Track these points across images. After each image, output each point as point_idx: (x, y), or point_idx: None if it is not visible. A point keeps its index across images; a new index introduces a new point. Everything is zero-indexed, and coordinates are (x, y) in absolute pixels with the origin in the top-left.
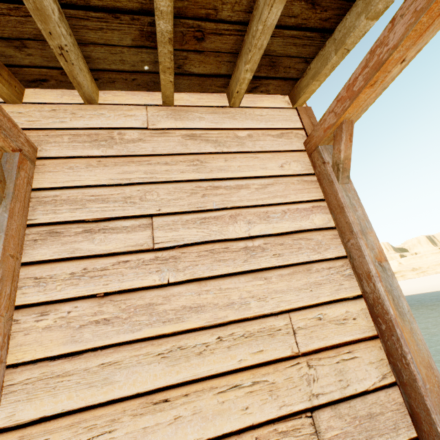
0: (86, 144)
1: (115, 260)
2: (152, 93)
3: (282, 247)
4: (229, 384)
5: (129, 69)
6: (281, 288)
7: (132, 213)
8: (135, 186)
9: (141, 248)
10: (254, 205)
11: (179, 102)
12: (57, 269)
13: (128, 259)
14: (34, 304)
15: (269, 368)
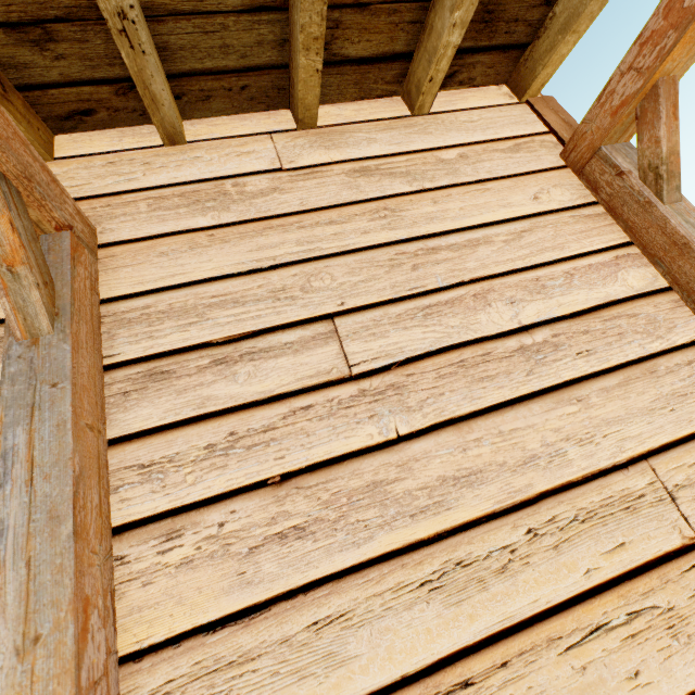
0: (180, 210)
1: (286, 407)
2: (274, 113)
3: (588, 338)
4: (582, 627)
5: (236, 64)
6: (614, 414)
7: (294, 317)
8: (287, 269)
9: (329, 378)
10: (511, 270)
11: (324, 120)
12: (178, 442)
13: (310, 402)
14: (148, 518)
15: (649, 578)
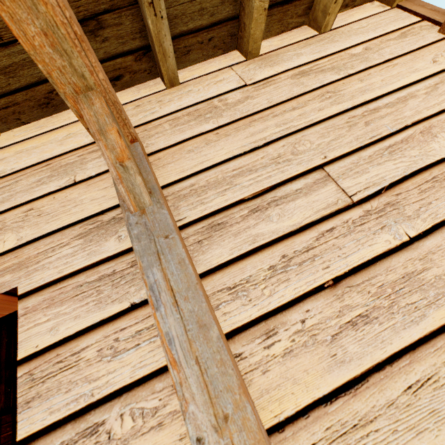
0: (190, 123)
1: (315, 232)
2: (227, 55)
3: None
4: None
5: (207, 22)
6: None
7: (294, 172)
8: (276, 143)
9: (338, 207)
10: (440, 110)
11: (261, 51)
12: (248, 268)
13: (331, 226)
14: (247, 324)
15: None
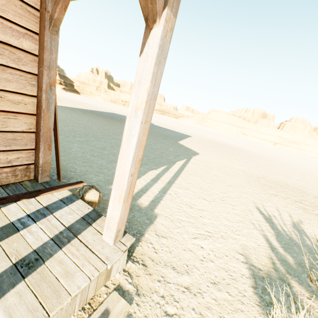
0: None
1: None
2: None
3: None
4: None
5: None
6: None
7: None
8: None
9: None
10: None
11: None
12: None
13: None
14: None
15: None
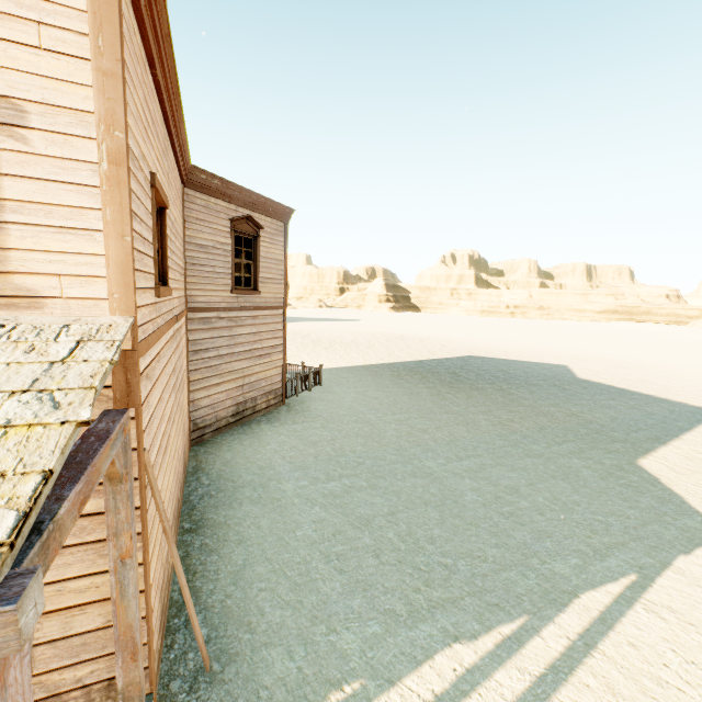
0: None
1: None
2: None
3: None
4: None
5: None
6: None
7: None
8: None
9: None
10: None
11: None
12: None
13: None
14: None
15: None
